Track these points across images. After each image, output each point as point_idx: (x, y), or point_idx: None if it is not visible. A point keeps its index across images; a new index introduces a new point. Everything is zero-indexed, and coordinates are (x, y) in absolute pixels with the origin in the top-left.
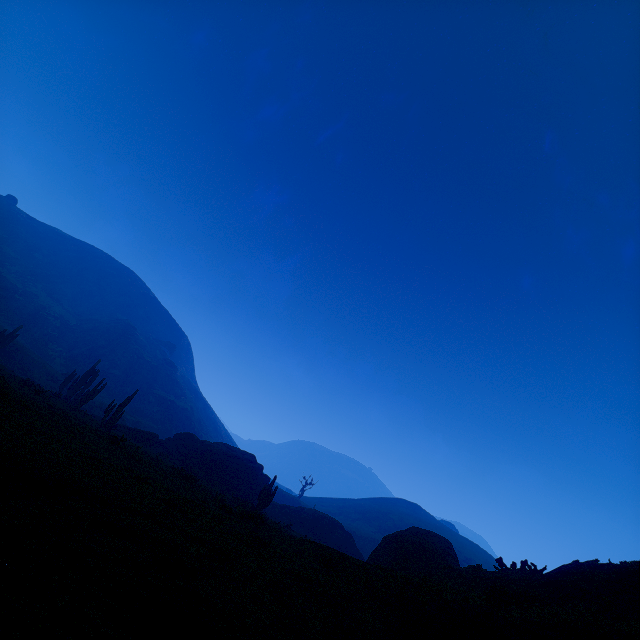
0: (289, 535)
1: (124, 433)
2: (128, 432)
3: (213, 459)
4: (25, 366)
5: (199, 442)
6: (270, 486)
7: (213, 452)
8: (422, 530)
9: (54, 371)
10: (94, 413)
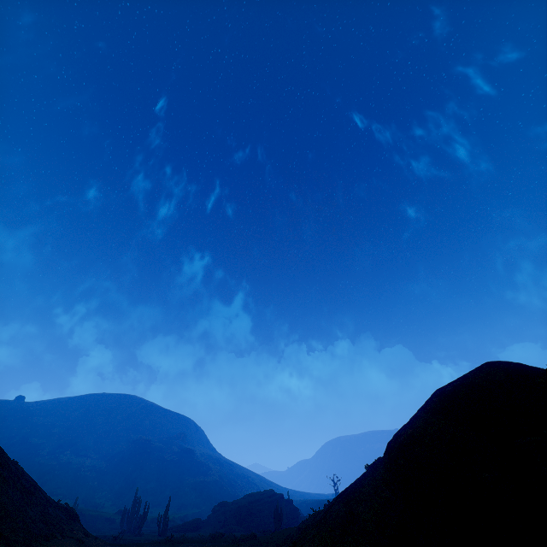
0: None
1: (177, 531)
2: (179, 529)
3: (243, 512)
4: (89, 524)
5: (230, 504)
6: (277, 509)
7: (241, 507)
8: None
9: (109, 515)
10: (151, 529)
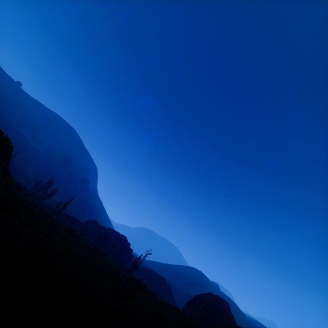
0: (156, 297)
1: (62, 217)
2: (65, 216)
3: (106, 237)
4: (15, 172)
5: (99, 226)
6: (138, 259)
7: (107, 233)
8: (215, 295)
9: (29, 177)
10: (46, 202)
